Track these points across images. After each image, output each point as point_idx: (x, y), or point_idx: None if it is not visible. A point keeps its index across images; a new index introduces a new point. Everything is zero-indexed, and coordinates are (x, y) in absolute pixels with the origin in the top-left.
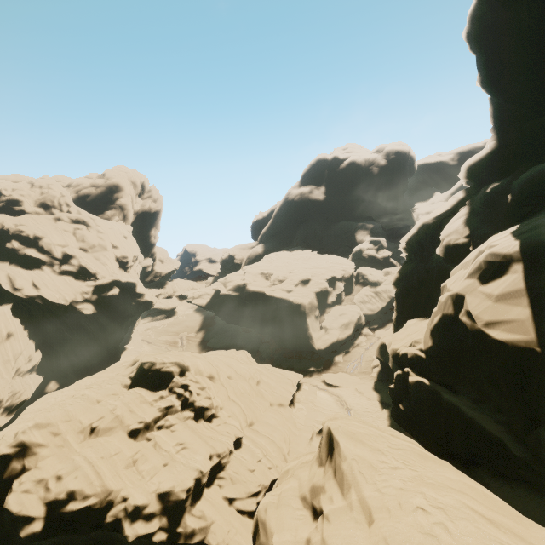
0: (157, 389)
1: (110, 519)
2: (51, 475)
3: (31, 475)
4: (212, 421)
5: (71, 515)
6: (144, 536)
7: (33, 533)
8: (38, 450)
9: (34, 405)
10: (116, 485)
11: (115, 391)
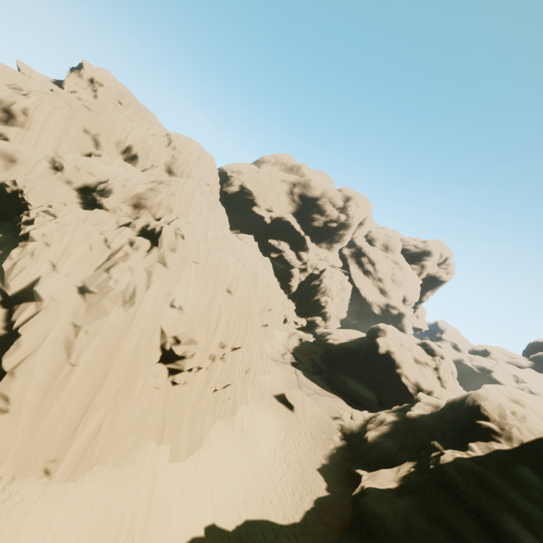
0: (428, 354)
1: (399, 370)
2: (391, 343)
3: (385, 339)
4: (442, 387)
5: (392, 357)
6: (407, 384)
7: (382, 352)
8: (389, 334)
9: (351, 330)
10: (405, 364)
11: (412, 341)
